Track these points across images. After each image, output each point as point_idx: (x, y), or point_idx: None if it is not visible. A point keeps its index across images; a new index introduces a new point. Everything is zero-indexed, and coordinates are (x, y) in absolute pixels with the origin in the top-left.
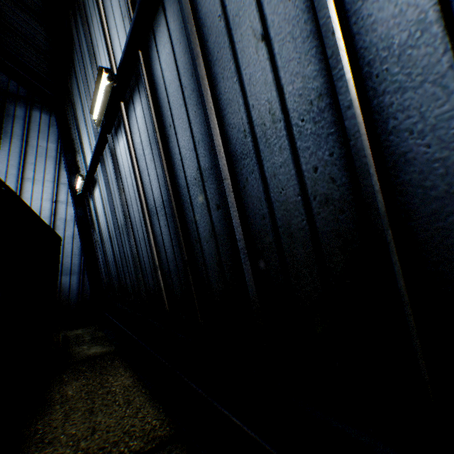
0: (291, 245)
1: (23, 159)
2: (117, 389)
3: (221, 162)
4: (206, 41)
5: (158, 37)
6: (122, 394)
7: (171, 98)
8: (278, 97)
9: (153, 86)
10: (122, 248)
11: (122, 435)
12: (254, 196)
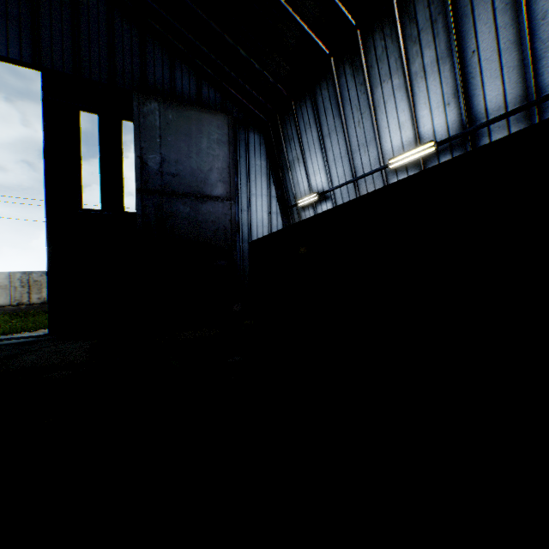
0: None
1: (247, 178)
2: None
3: None
4: None
5: (494, 133)
6: None
7: None
8: None
9: None
10: None
11: None
12: None
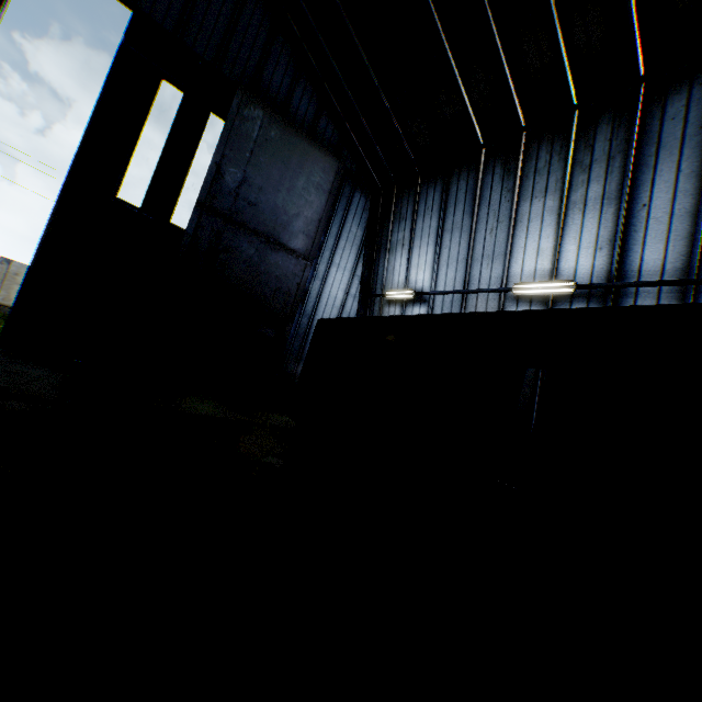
0: None
1: (336, 242)
2: None
3: None
4: None
5: (641, 297)
6: None
7: None
8: None
9: None
10: None
11: None
12: None
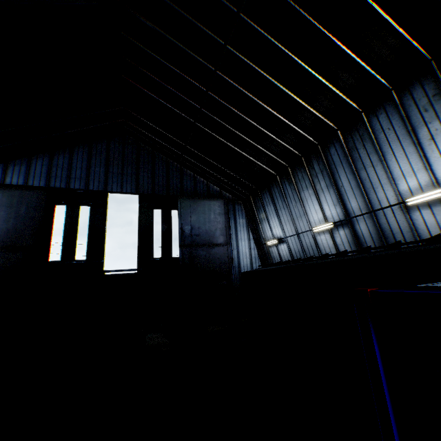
0: None
1: (236, 230)
2: None
3: None
4: (383, 232)
5: (359, 221)
6: None
7: (365, 237)
8: None
9: (354, 230)
10: None
11: None
12: None
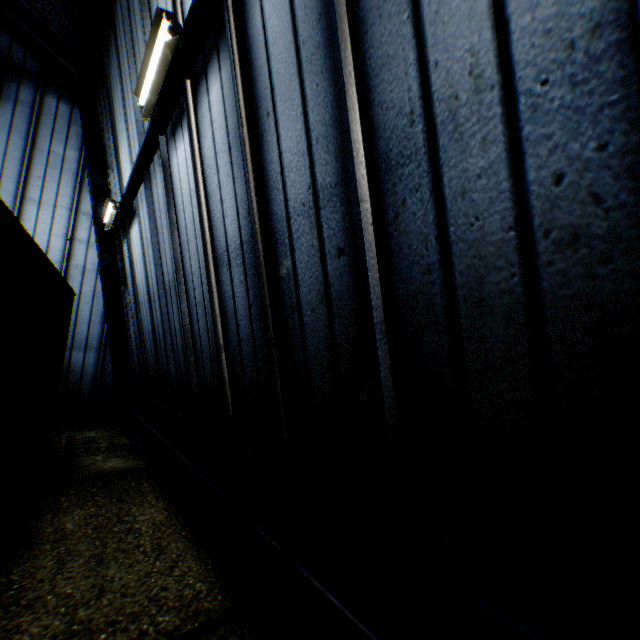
0: (478, 321)
1: (25, 169)
2: (143, 528)
3: (359, 170)
4: None
5: None
6: (150, 536)
7: (275, 65)
8: (494, 41)
9: (245, 48)
10: (167, 316)
11: (146, 603)
12: (414, 231)
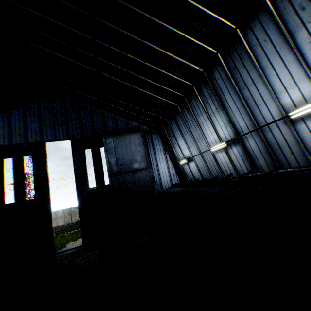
0: None
1: (155, 155)
2: None
3: None
4: (271, 147)
5: (248, 138)
6: None
7: (255, 152)
8: (297, 164)
9: (244, 147)
10: None
11: None
12: None
